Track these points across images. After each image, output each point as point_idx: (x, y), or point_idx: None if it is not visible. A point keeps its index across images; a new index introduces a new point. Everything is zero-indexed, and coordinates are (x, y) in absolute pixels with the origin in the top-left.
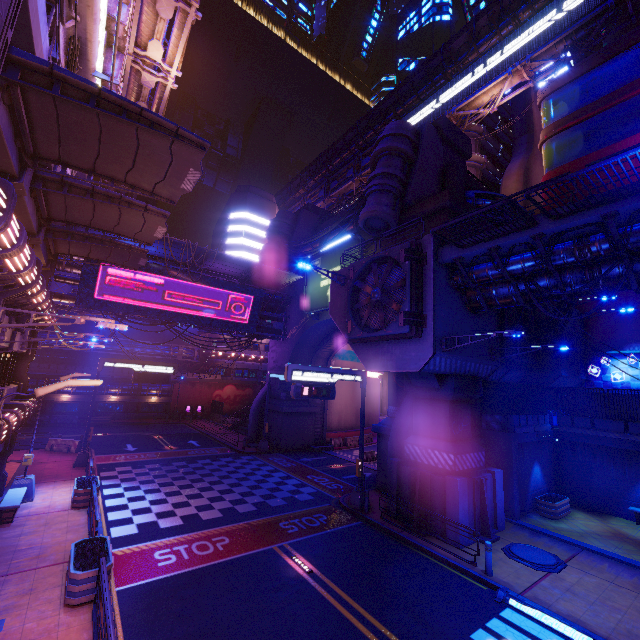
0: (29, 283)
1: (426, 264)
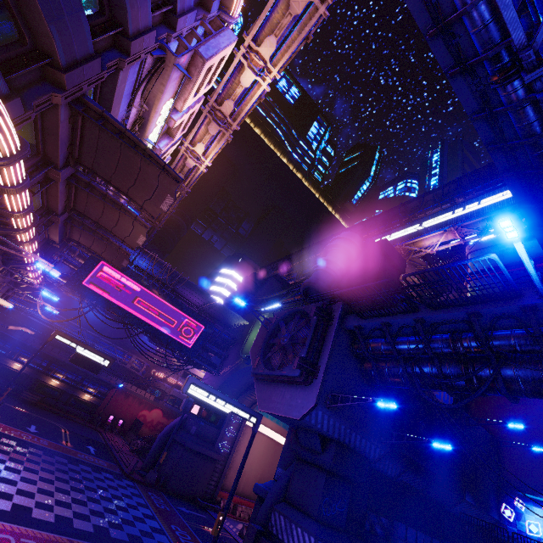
0: (20, 228)
1: (331, 324)
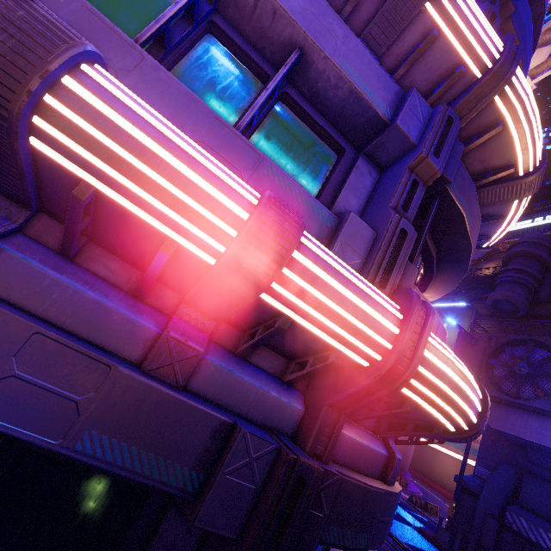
0: None
1: None
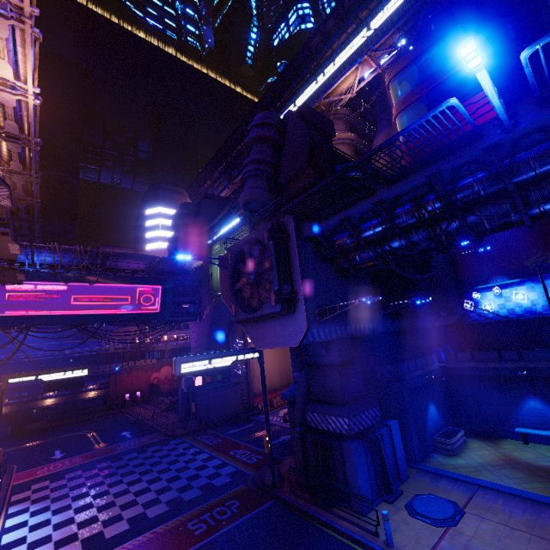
0: None
1: (290, 241)
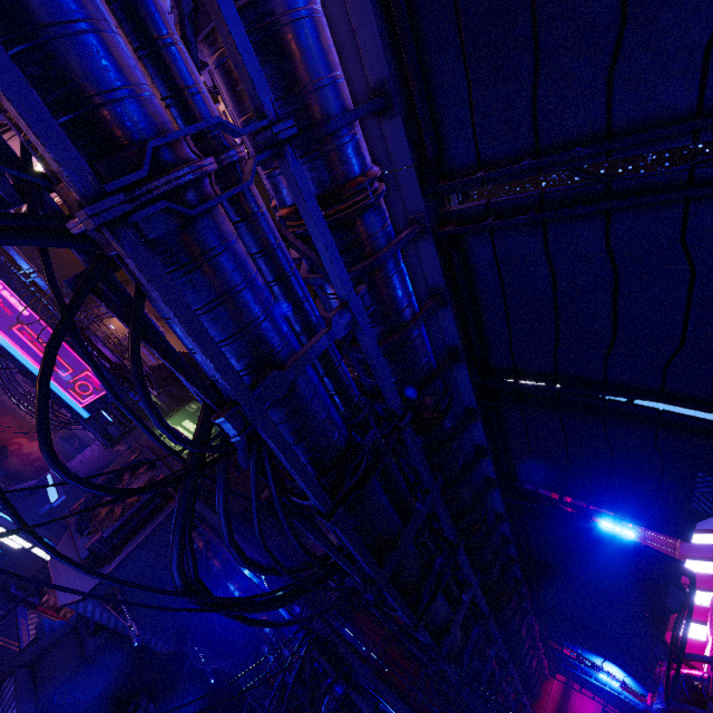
0: None
1: (171, 504)
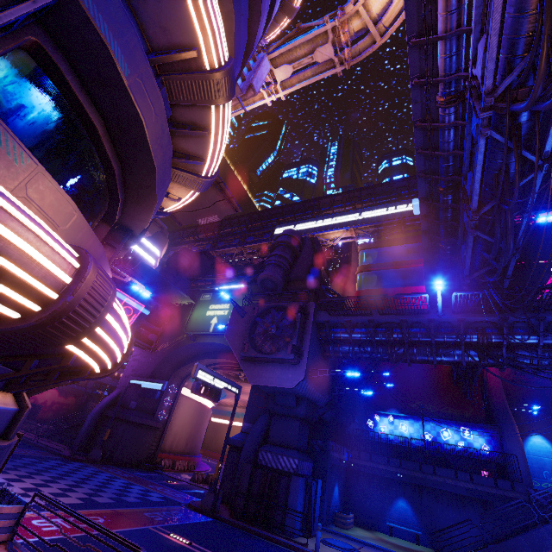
0: None
1: (308, 319)
